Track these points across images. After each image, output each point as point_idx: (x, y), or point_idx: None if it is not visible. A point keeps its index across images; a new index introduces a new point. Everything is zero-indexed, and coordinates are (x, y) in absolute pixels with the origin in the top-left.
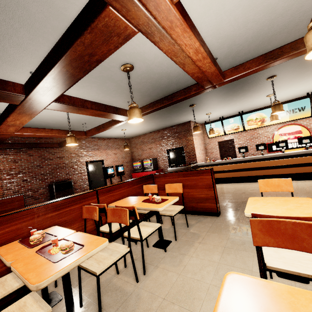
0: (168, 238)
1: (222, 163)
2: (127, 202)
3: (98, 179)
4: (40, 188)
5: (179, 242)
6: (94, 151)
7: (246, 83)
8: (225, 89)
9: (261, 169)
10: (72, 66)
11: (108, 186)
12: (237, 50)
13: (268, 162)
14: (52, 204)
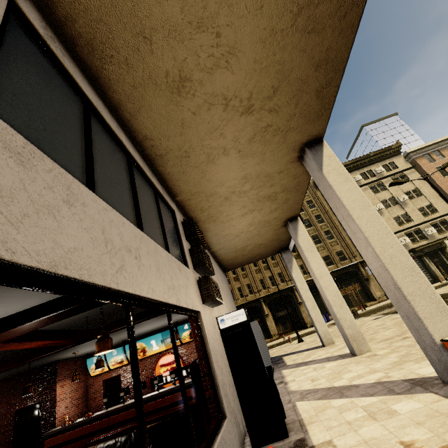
0: None
1: (80, 424)
2: None
3: None
4: None
5: None
6: None
7: None
8: None
9: (118, 425)
10: None
11: None
12: None
13: (125, 414)
14: None
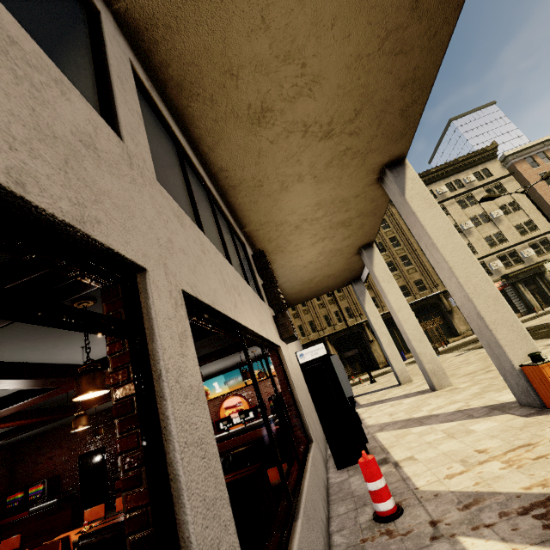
0: None
1: None
2: None
3: None
4: None
5: None
6: None
7: None
8: None
9: None
10: None
11: None
12: None
13: None
14: None
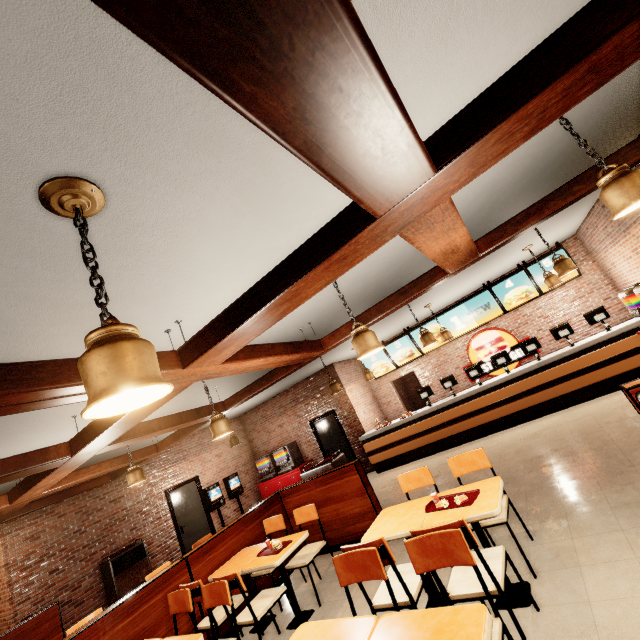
0: (311, 605)
1: (401, 425)
2: (237, 562)
3: (194, 519)
4: (84, 578)
5: (325, 608)
6: (178, 464)
7: None
8: None
9: (460, 420)
10: (130, 419)
11: (205, 544)
12: (329, 310)
13: (466, 406)
14: (122, 605)
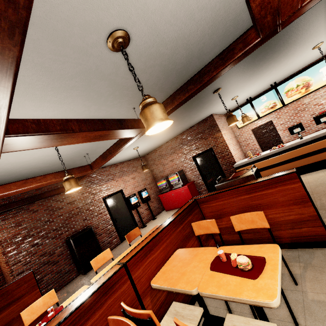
0: (278, 323)
1: (272, 154)
2: (182, 270)
3: (122, 214)
4: (56, 249)
5: None
6: (109, 182)
7: (295, 30)
8: (264, 50)
9: None
10: None
11: (142, 248)
12: None
13: None
14: None
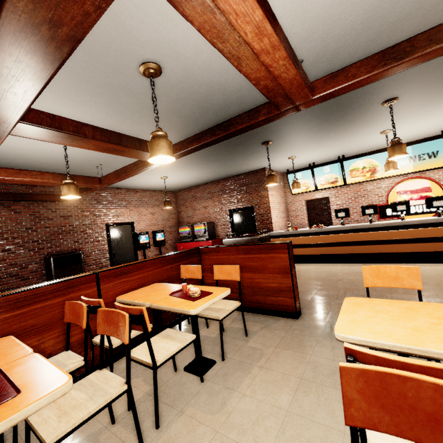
0: (212, 355)
1: (310, 233)
2: (148, 293)
3: (124, 251)
4: (30, 263)
5: (228, 364)
6: (120, 208)
7: (350, 109)
8: (318, 119)
9: (367, 244)
10: (23, 47)
11: (120, 267)
12: (336, 47)
13: (379, 234)
14: (8, 297)
